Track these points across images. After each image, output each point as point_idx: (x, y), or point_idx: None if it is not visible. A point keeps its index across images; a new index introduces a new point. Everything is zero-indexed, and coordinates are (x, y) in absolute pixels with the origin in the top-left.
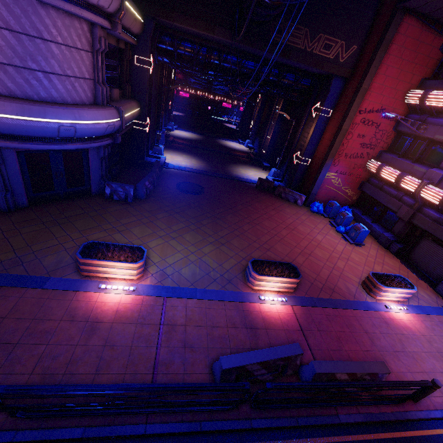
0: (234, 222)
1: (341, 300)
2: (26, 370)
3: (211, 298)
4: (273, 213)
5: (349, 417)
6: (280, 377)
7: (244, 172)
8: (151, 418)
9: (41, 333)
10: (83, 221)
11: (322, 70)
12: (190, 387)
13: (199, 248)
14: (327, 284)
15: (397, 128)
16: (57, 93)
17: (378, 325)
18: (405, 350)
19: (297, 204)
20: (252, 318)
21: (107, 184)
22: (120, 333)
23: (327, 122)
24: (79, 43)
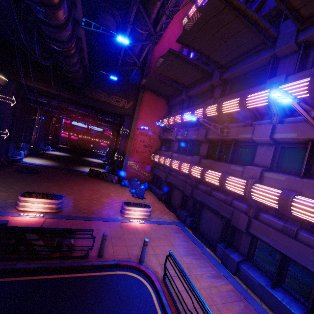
0: (47, 185)
1: (95, 217)
2: None
3: None
4: (88, 184)
5: (26, 265)
6: None
7: (87, 169)
8: None
9: None
10: None
11: (118, 111)
12: None
13: None
14: (93, 211)
15: (160, 137)
16: None
17: (113, 227)
18: (122, 237)
19: (113, 182)
20: None
21: None
22: None
23: (127, 136)
24: None
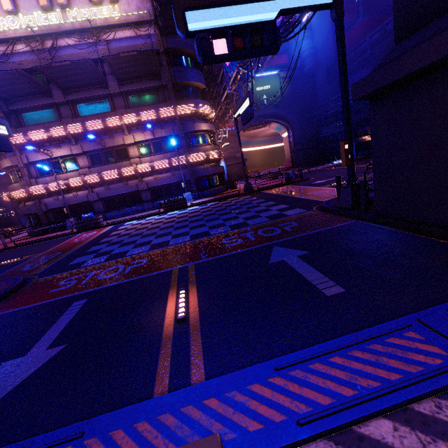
0: None
1: None
2: None
3: None
4: None
5: None
6: None
7: None
8: None
9: None
10: None
11: None
12: None
13: None
14: None
15: None
16: None
17: None
18: None
19: None
20: None
21: None
22: None
23: None
24: None
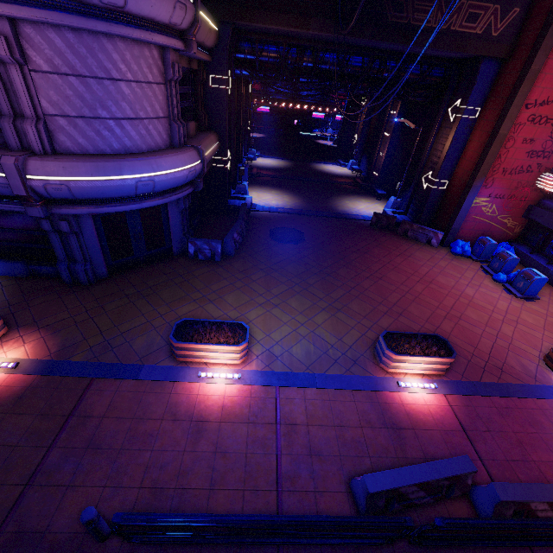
0: (350, 278)
1: (516, 385)
2: (134, 483)
3: (334, 387)
4: (400, 261)
5: None
6: (443, 500)
7: (352, 206)
8: (283, 551)
9: (143, 437)
10: (169, 290)
11: (465, 53)
12: (334, 522)
13: (310, 318)
14: (492, 360)
15: None
16: (130, 142)
17: None
18: None
19: (432, 245)
20: (393, 413)
21: (190, 242)
22: (231, 435)
23: (473, 126)
24: (150, 75)
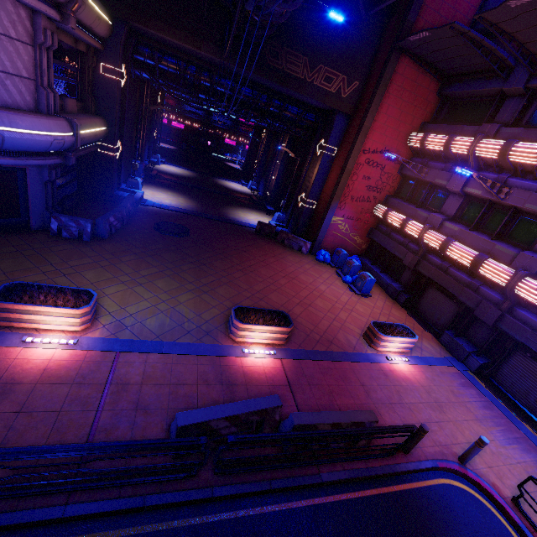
0: (224, 268)
1: (339, 352)
2: None
3: (181, 352)
4: (273, 260)
5: (332, 474)
6: None
7: (243, 216)
8: (74, 497)
9: None
10: (12, 260)
11: (325, 104)
12: (125, 446)
13: (174, 296)
14: (326, 335)
15: (402, 171)
16: None
17: (377, 377)
18: (402, 402)
19: (302, 252)
20: (231, 373)
21: (54, 216)
22: (46, 396)
23: (332, 161)
24: (13, 31)
